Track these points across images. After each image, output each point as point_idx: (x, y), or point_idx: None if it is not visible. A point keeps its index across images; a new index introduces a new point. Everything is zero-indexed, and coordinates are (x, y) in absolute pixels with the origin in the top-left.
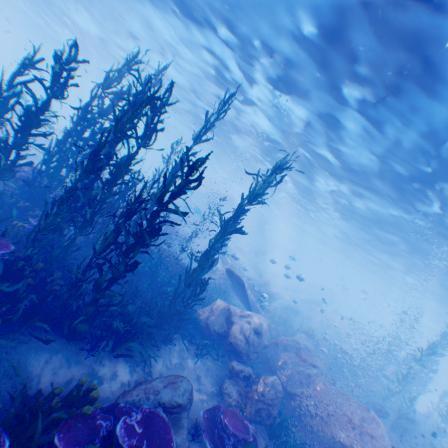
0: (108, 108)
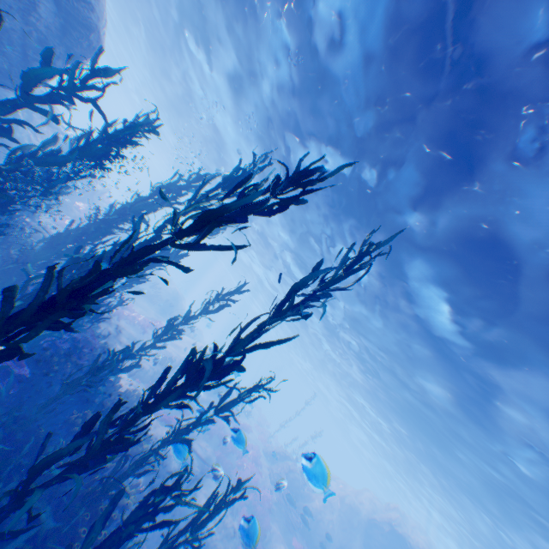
0: (142, 203)
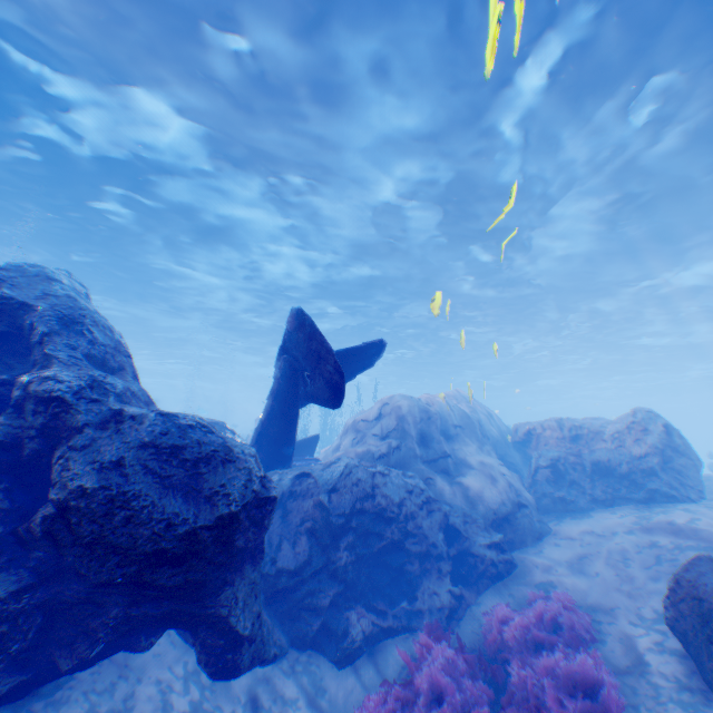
0: None
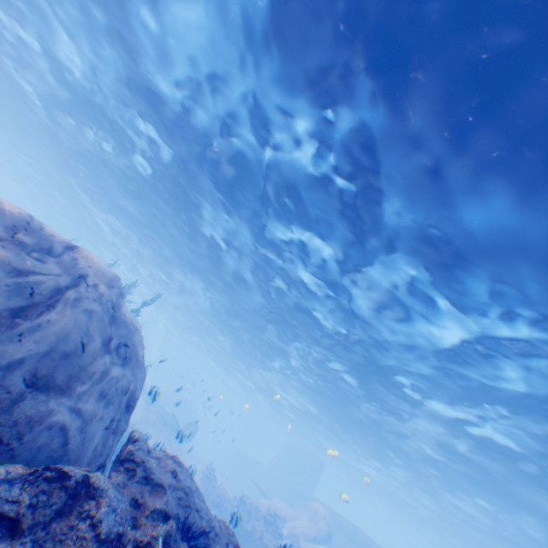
0: None
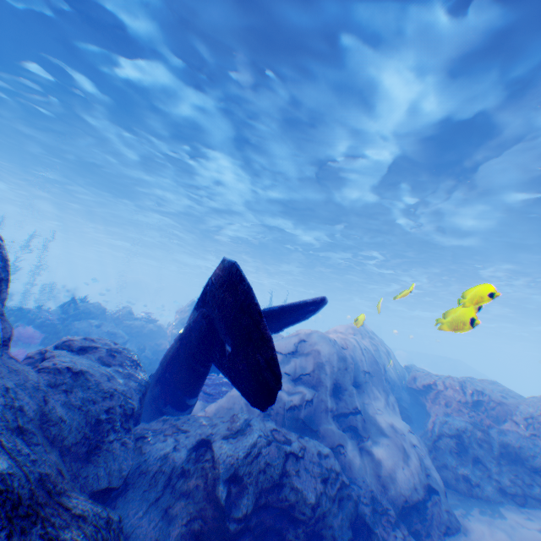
0: None
